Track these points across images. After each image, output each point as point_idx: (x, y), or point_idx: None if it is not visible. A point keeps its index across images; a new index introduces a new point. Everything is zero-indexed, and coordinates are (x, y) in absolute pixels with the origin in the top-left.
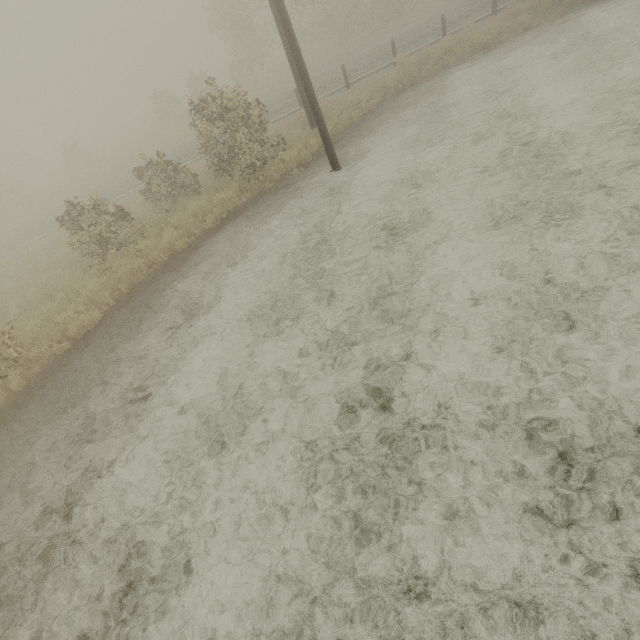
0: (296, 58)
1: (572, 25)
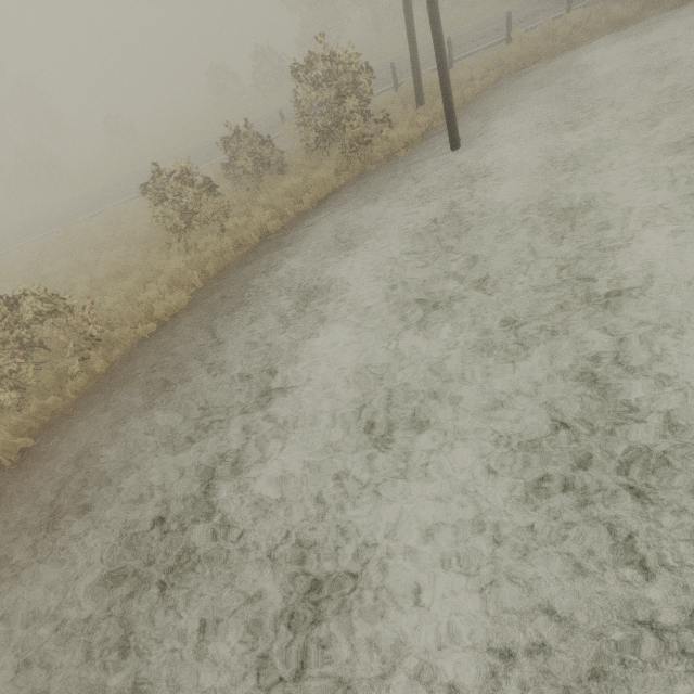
0: (432, 12)
1: None
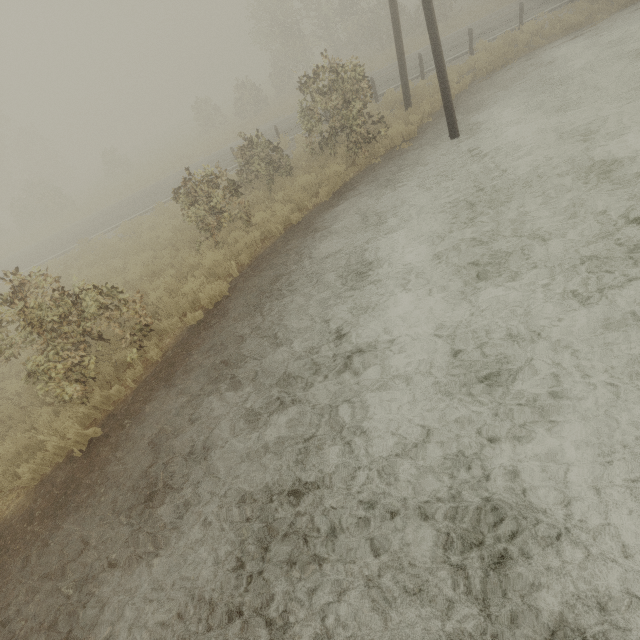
0: (430, 20)
1: None
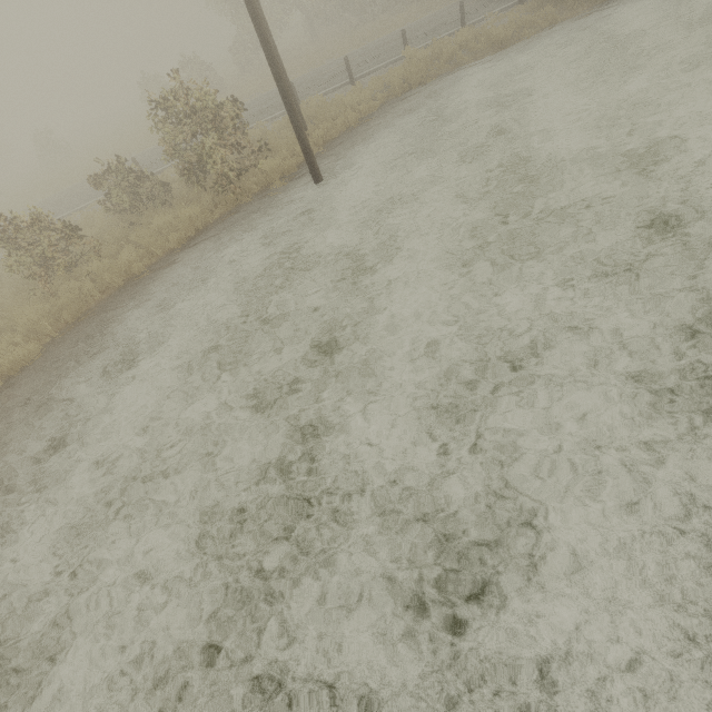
0: (267, 54)
1: (598, 23)
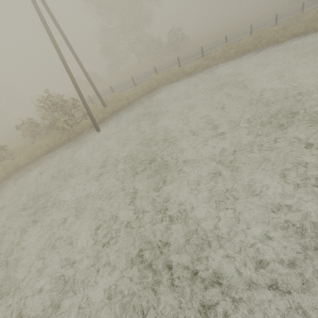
0: (74, 86)
1: (222, 68)
